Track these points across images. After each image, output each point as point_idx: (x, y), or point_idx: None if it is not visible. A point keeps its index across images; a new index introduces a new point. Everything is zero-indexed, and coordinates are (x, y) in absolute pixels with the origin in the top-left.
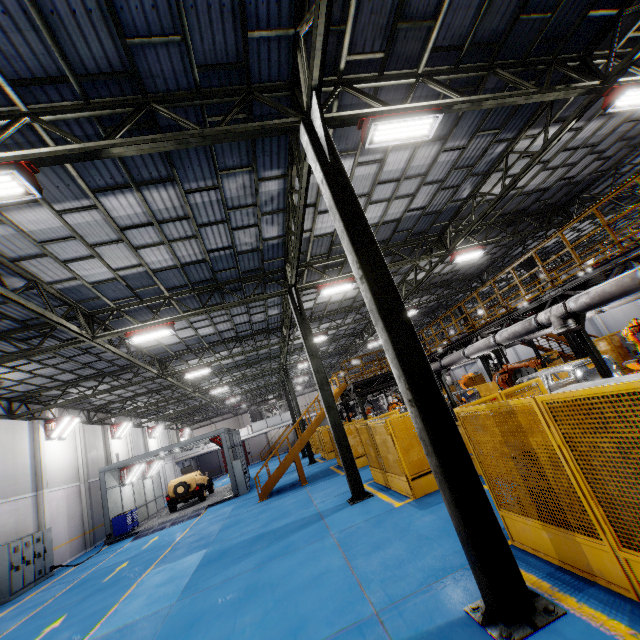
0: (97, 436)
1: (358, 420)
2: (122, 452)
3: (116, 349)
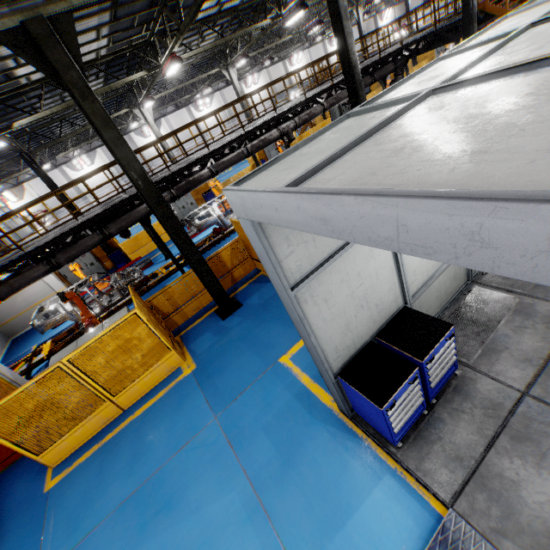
0: (280, 70)
1: None
2: (303, 72)
3: (212, 84)
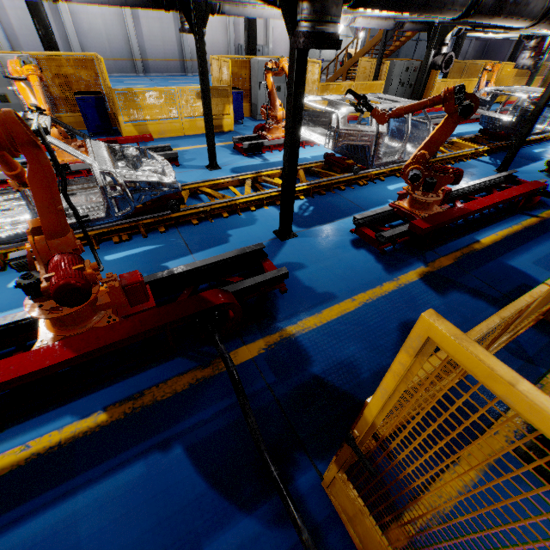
0: None
1: (376, 60)
2: None
3: None
